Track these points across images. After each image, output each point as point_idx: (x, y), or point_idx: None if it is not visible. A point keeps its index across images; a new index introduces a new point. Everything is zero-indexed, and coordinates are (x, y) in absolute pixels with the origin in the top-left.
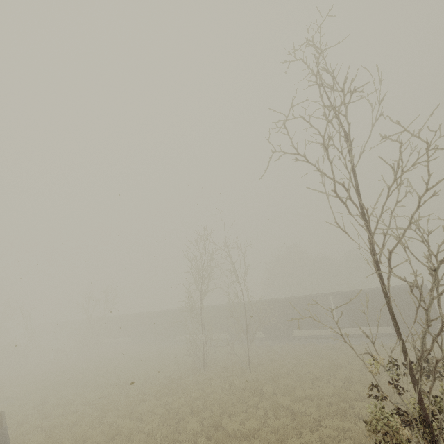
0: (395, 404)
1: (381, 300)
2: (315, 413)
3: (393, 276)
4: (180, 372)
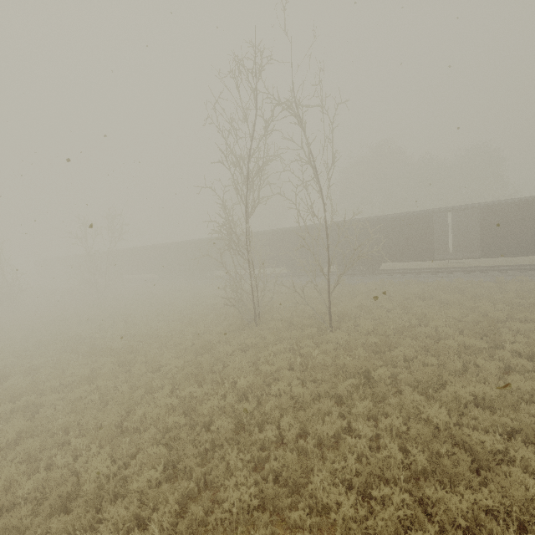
0: None
1: None
2: None
3: None
4: (218, 328)
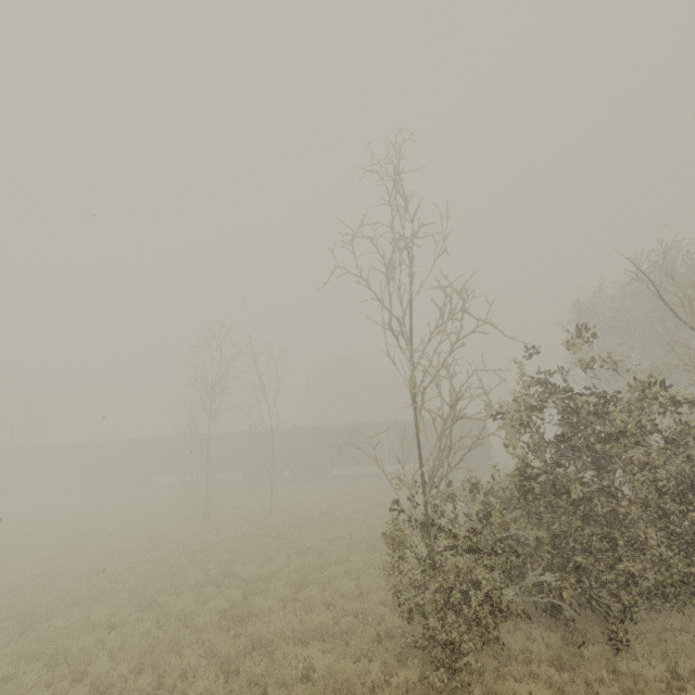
0: (408, 515)
1: (438, 432)
2: (344, 550)
3: (423, 409)
4: (167, 525)
